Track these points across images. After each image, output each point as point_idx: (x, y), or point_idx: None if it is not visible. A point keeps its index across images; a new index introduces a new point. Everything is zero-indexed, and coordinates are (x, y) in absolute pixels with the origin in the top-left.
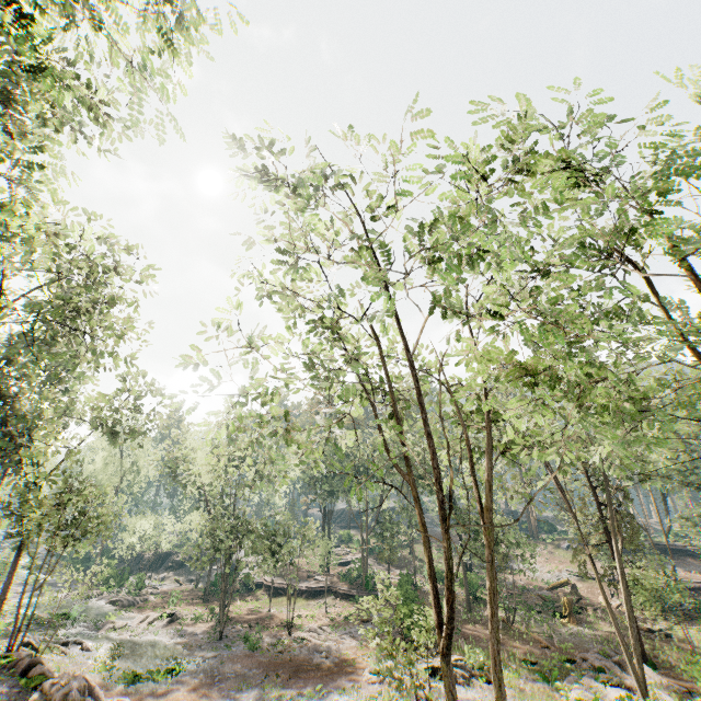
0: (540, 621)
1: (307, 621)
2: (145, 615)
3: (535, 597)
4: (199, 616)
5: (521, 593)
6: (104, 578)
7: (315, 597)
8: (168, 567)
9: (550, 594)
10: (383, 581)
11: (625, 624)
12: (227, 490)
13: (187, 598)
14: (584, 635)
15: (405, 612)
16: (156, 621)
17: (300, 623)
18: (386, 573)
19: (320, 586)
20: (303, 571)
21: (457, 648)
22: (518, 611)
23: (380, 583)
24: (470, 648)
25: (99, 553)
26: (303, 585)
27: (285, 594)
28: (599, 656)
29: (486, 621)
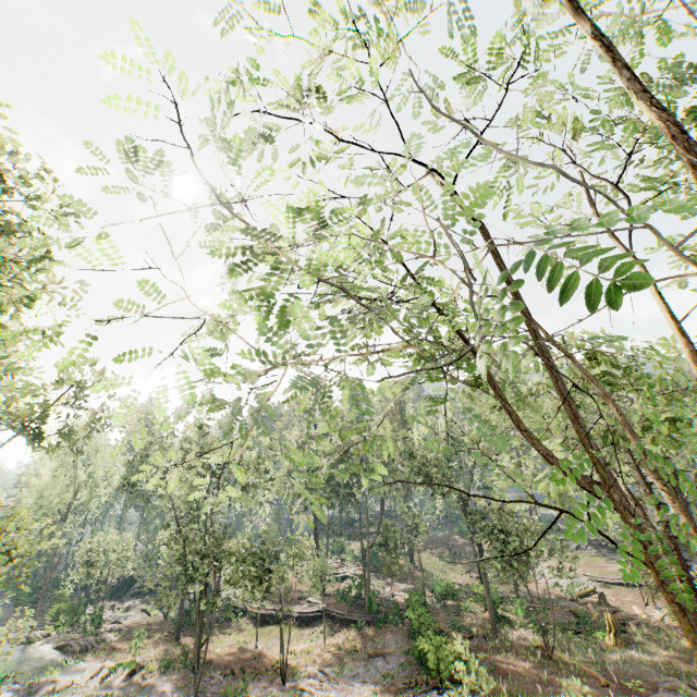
0: (581, 644)
1: (303, 660)
2: (99, 663)
3: (562, 611)
4: (169, 661)
5: (544, 605)
6: (54, 614)
7: (310, 624)
8: (134, 594)
9: (576, 605)
10: (387, 599)
11: (681, 644)
12: (202, 503)
13: (156, 634)
14: (641, 662)
15: (430, 649)
16: (112, 673)
17: (295, 663)
18: (388, 589)
19: (315, 610)
20: (293, 591)
21: (498, 693)
22: (551, 632)
23: (384, 602)
24: (515, 693)
25: (45, 585)
26: (295, 610)
27: (273, 622)
28: (679, 696)
29: (519, 648)
